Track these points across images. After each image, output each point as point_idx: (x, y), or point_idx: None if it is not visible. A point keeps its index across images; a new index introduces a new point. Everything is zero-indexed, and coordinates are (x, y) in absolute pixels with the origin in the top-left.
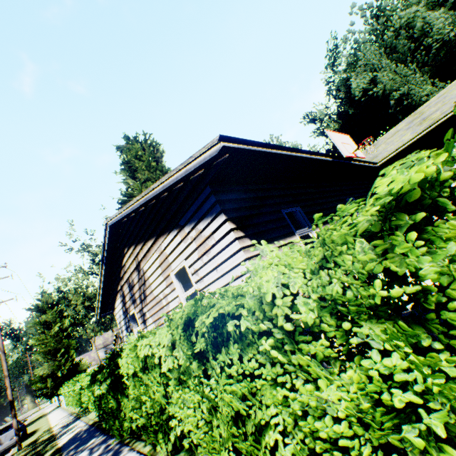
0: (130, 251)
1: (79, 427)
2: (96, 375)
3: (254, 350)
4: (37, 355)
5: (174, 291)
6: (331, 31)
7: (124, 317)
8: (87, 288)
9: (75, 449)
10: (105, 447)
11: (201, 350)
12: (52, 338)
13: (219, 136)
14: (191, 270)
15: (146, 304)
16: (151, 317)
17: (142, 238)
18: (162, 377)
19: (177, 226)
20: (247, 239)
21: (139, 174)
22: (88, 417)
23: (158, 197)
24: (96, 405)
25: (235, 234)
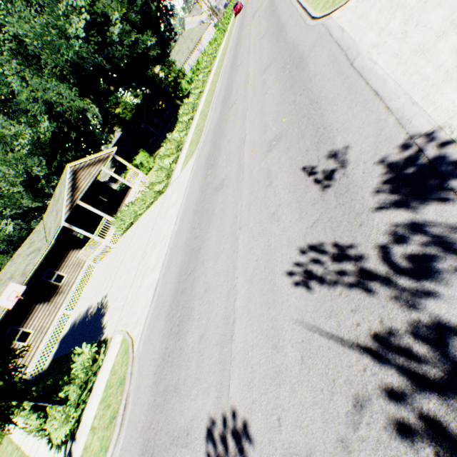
0: None
1: None
2: None
3: None
4: None
5: None
6: None
7: None
8: None
9: None
10: None
11: None
12: None
13: None
14: None
15: None
16: None
17: None
18: None
19: None
20: None
21: None
22: None
23: None
24: None
25: None
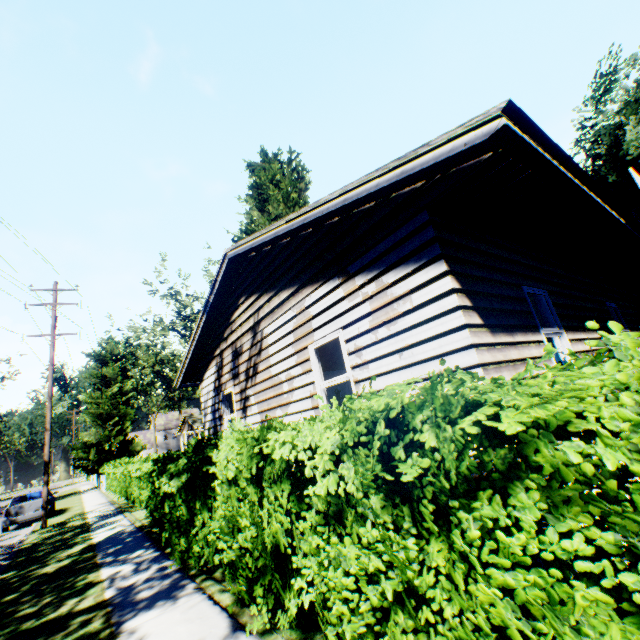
0: (248, 301)
1: (122, 524)
2: (166, 464)
3: (588, 520)
4: (86, 415)
5: (308, 374)
6: (612, 45)
7: (214, 395)
8: (164, 347)
9: (114, 555)
10: (159, 569)
11: (388, 479)
12: (108, 399)
13: (506, 102)
14: (348, 346)
15: (254, 384)
16: (257, 404)
17: (273, 285)
18: (291, 502)
19: (343, 273)
20: (475, 314)
21: (270, 207)
22: (134, 514)
23: (320, 224)
24: (150, 504)
25: (458, 300)
